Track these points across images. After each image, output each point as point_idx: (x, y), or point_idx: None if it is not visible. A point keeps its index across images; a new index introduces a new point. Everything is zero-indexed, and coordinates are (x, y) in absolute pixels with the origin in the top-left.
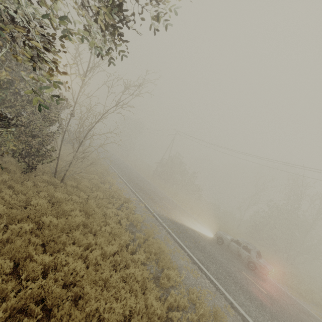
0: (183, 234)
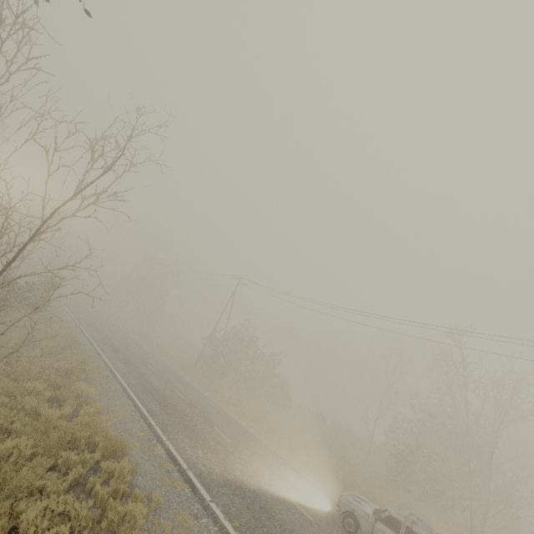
0: (264, 529)
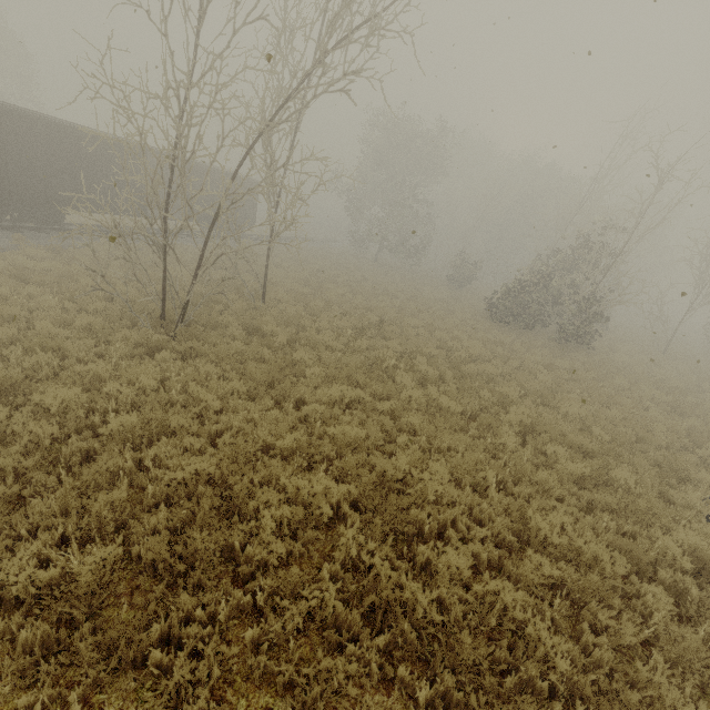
0: None
